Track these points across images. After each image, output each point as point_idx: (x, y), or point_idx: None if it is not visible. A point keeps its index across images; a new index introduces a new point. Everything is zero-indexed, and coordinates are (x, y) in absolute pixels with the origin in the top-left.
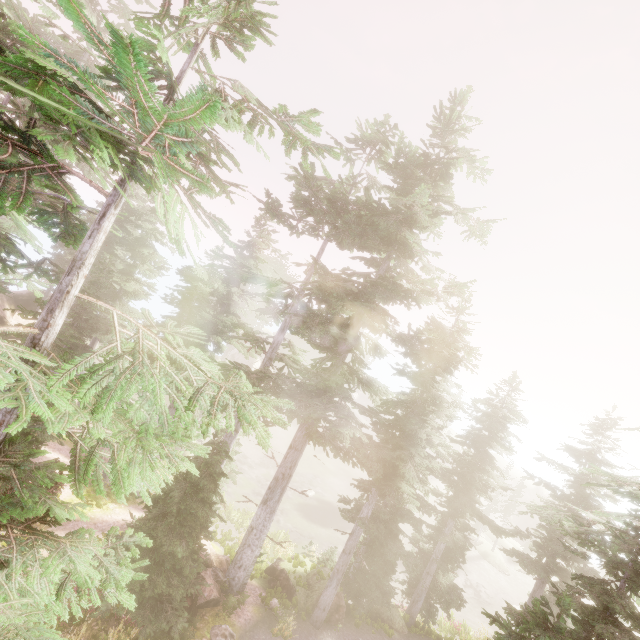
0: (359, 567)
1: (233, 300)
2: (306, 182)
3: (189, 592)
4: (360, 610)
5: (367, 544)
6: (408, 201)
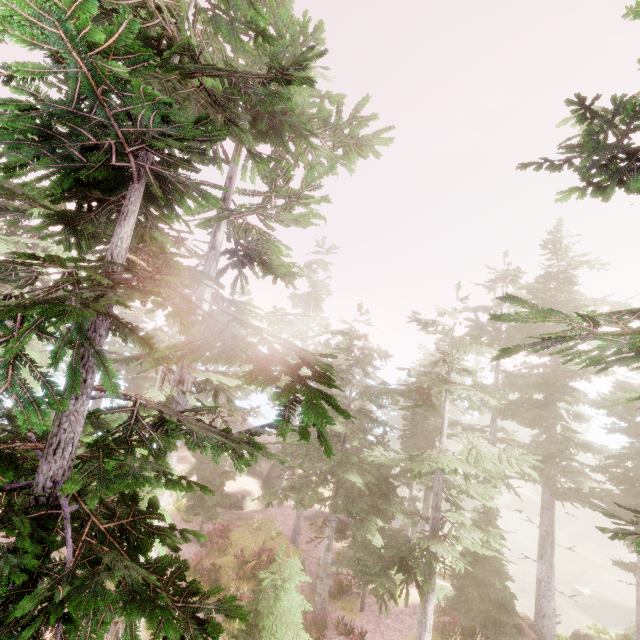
0: None
1: (441, 405)
2: (475, 326)
3: (514, 622)
4: None
5: None
6: None
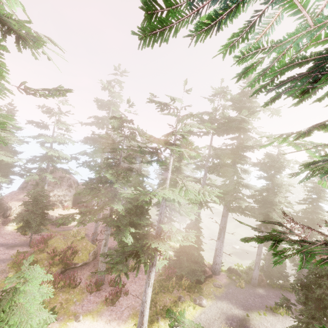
0: (268, 265)
1: (181, 167)
2: (200, 120)
3: (202, 269)
4: (273, 282)
5: (268, 254)
6: (240, 116)
